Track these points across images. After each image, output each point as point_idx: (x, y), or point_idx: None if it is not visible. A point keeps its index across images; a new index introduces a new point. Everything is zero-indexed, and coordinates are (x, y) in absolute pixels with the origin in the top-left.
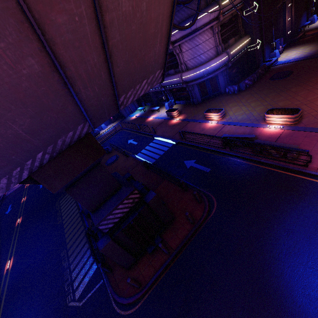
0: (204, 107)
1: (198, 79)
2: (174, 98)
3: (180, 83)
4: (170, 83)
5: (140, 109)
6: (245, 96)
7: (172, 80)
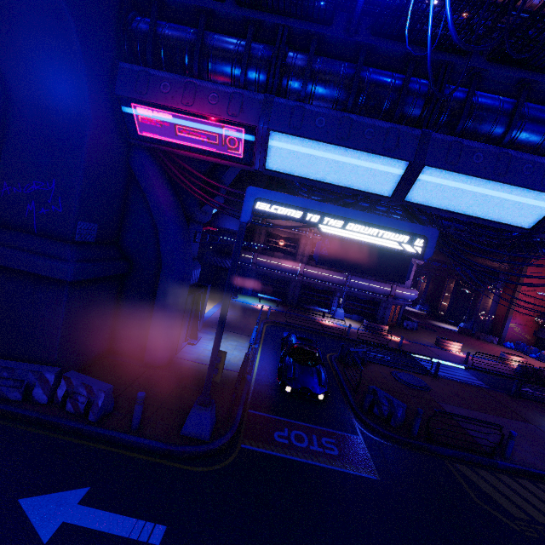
0: (405, 333)
1: (405, 300)
2: (342, 307)
3: (381, 294)
4: (369, 287)
5: (273, 298)
6: (432, 335)
7: (376, 286)
